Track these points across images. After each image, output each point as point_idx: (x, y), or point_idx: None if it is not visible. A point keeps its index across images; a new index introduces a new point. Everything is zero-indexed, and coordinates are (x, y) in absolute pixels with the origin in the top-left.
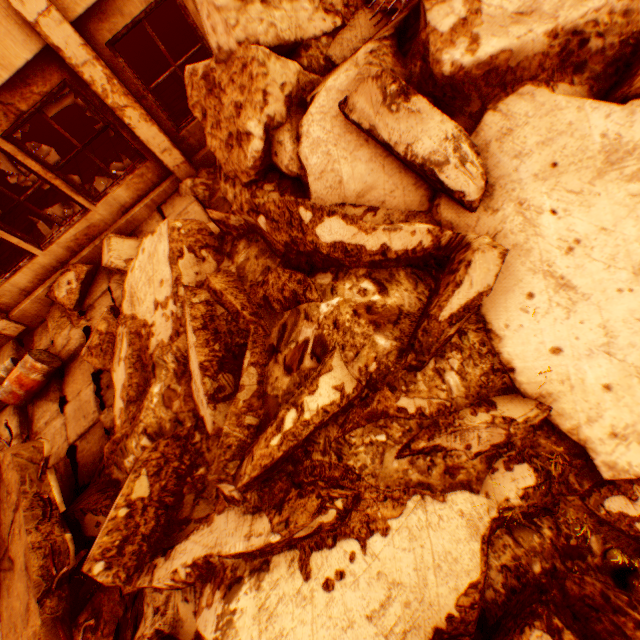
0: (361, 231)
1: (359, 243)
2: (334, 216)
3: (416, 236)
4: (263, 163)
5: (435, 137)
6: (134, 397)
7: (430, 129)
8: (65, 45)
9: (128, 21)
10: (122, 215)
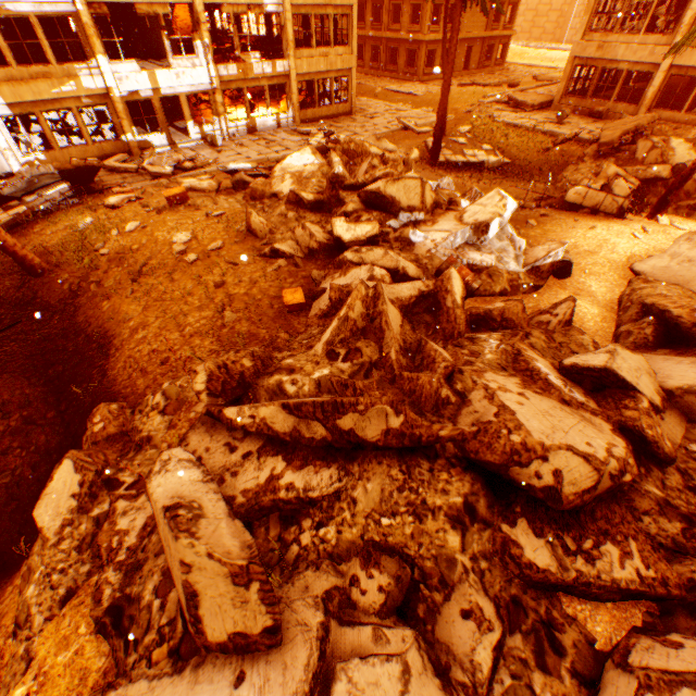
0: None
1: None
2: None
3: None
4: None
5: None
6: None
7: None
8: None
9: None
10: None
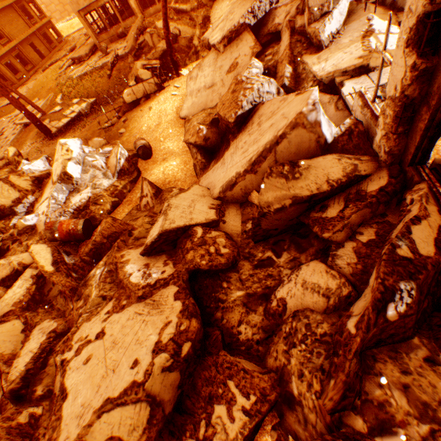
0: None
1: None
2: None
3: None
4: None
5: None
6: None
7: None
8: None
9: None
10: None
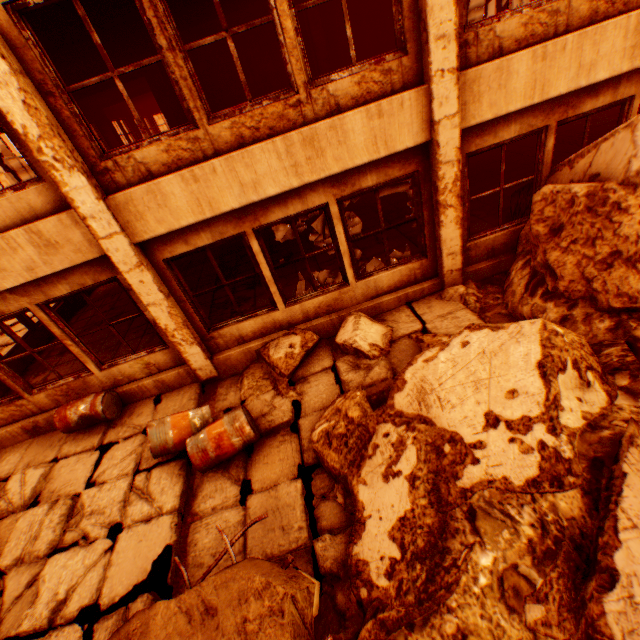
0: None
1: None
2: None
3: None
4: None
5: None
6: (420, 549)
7: None
8: (444, 144)
9: (495, 142)
10: (369, 298)
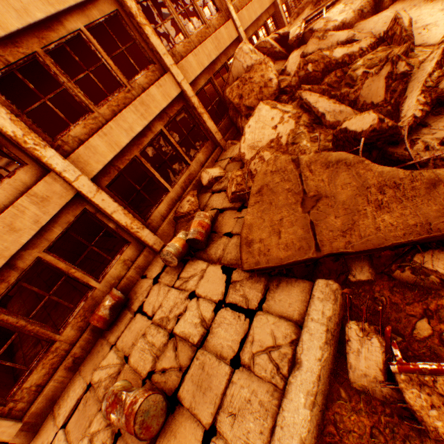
0: (348, 48)
1: (350, 51)
2: (336, 49)
3: (367, 41)
4: (278, 89)
5: (344, 34)
6: None
7: (340, 35)
8: (187, 90)
9: (200, 87)
10: (201, 168)
